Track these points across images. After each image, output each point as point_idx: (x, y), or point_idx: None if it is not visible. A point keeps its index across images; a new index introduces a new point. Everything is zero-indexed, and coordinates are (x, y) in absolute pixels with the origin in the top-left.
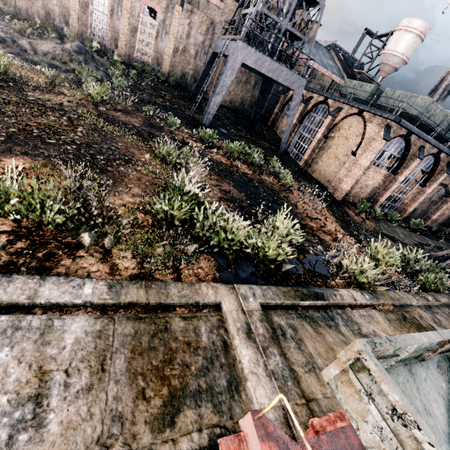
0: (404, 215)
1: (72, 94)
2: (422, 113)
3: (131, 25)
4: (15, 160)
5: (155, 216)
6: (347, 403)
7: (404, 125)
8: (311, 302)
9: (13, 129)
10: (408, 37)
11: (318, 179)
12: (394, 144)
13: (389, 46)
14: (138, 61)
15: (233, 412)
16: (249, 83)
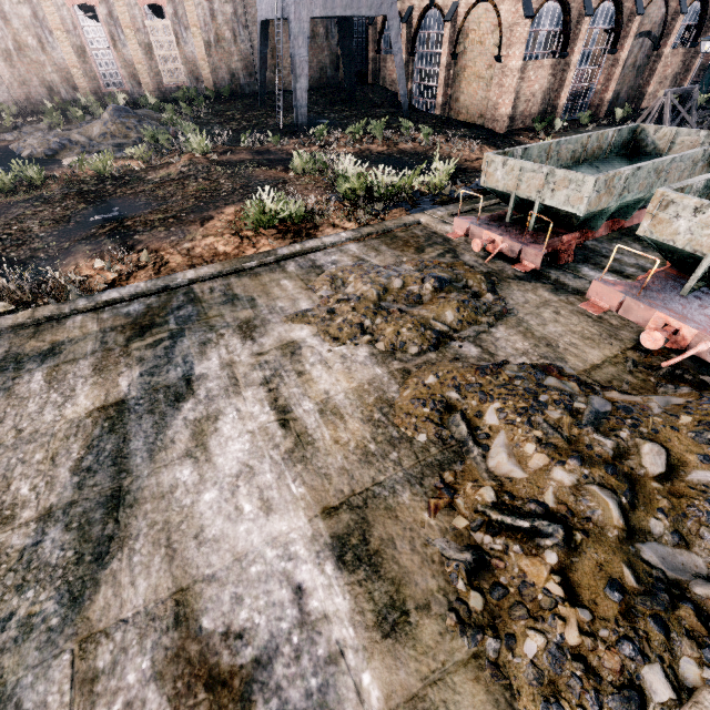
0: (604, 108)
1: (178, 159)
2: None
3: (142, 45)
4: (229, 209)
5: (341, 202)
6: (492, 184)
7: None
8: (485, 203)
9: (191, 200)
10: None
11: (469, 121)
12: (545, 16)
13: None
14: (173, 89)
15: (451, 245)
16: (318, 35)
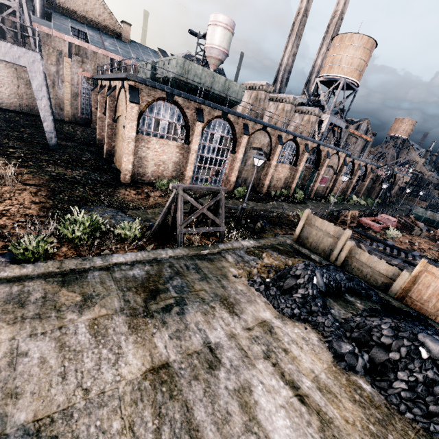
0: (231, 186)
1: None
2: (166, 70)
3: None
4: None
5: None
6: None
7: (146, 83)
8: None
9: None
10: (217, 30)
11: (119, 167)
12: (164, 110)
13: (207, 41)
14: None
15: None
16: None
